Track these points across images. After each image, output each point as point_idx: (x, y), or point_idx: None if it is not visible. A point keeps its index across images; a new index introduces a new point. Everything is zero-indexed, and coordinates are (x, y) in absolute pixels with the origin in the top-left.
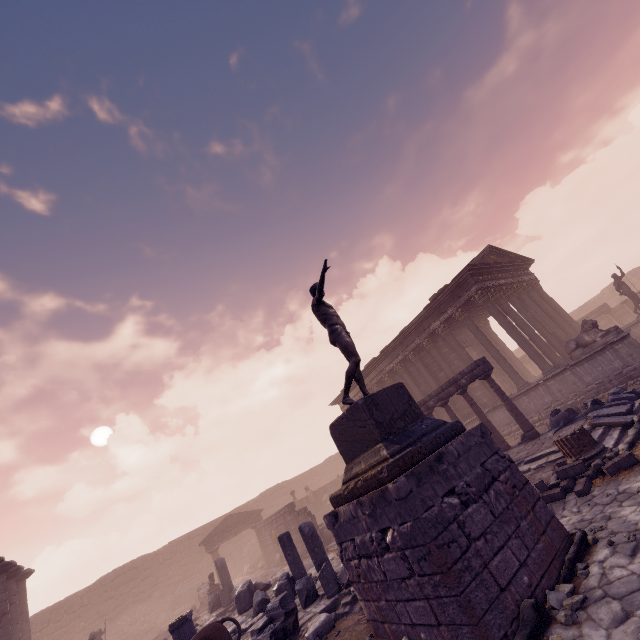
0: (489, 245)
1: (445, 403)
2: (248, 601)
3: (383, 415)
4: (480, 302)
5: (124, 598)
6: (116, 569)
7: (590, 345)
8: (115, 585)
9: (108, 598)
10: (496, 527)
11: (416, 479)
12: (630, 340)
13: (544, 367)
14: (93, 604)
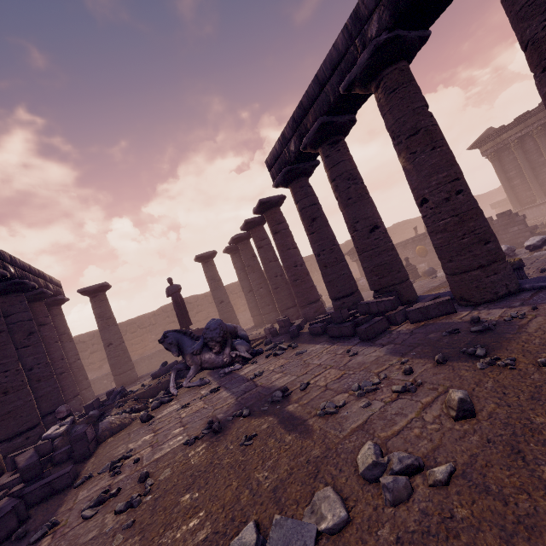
0: None
1: None
2: None
3: None
4: None
5: None
6: None
7: None
8: None
9: None
10: None
11: None
12: None
13: None
14: None
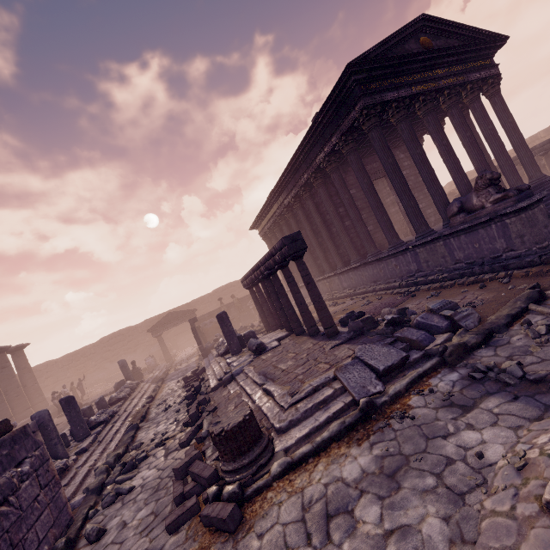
0: (424, 15)
1: (271, 273)
2: (87, 416)
3: None
4: (364, 129)
5: (118, 351)
6: (109, 335)
7: (476, 211)
8: (110, 344)
9: (107, 351)
10: None
11: None
12: (532, 213)
13: (418, 230)
14: (98, 353)
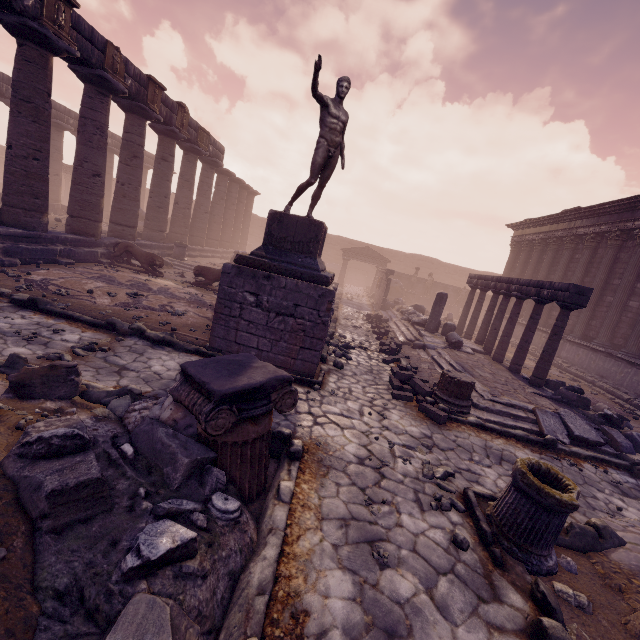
0: None
1: (520, 297)
2: None
3: (279, 232)
4: None
5: None
6: None
7: None
8: None
9: None
10: (262, 328)
11: (239, 272)
12: None
13: None
14: None
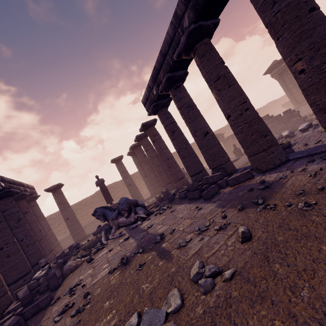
0: None
1: None
2: None
3: None
4: None
5: None
6: None
7: None
8: None
9: None
10: None
11: None
12: None
13: None
14: None
